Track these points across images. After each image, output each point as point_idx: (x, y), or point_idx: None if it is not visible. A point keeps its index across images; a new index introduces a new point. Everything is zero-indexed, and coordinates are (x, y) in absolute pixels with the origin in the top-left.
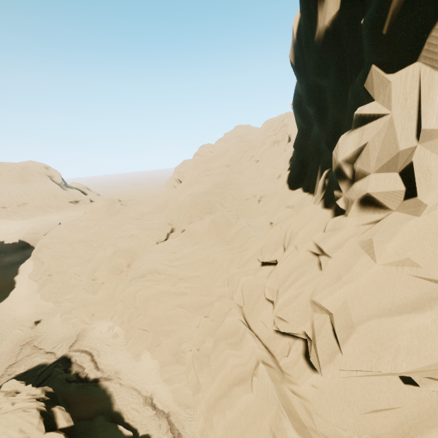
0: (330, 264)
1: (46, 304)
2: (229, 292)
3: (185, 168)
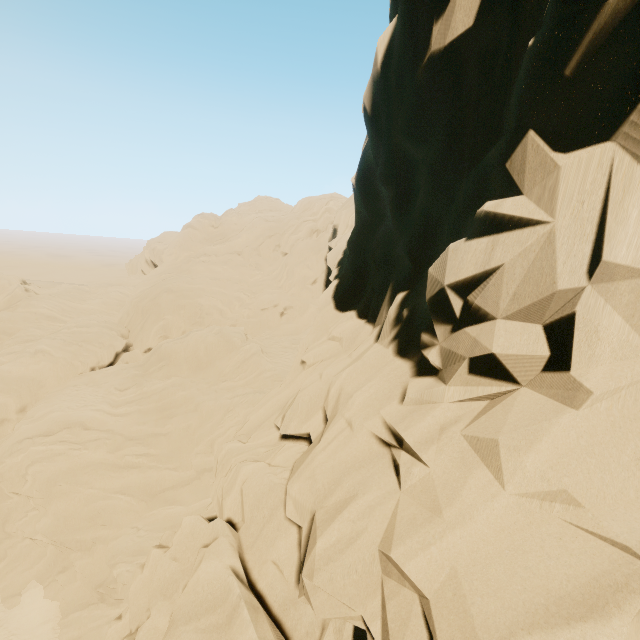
0: (417, 474)
1: None
2: (217, 489)
3: (167, 245)
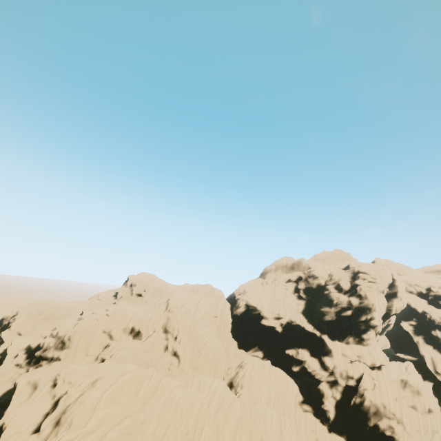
0: (374, 353)
1: None
2: (356, 373)
3: (149, 315)
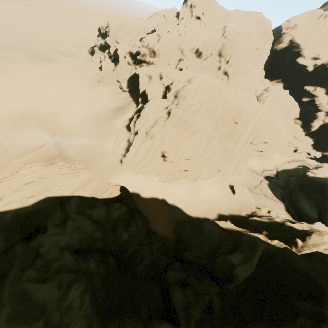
0: None
1: (211, 180)
2: None
3: (209, 40)
